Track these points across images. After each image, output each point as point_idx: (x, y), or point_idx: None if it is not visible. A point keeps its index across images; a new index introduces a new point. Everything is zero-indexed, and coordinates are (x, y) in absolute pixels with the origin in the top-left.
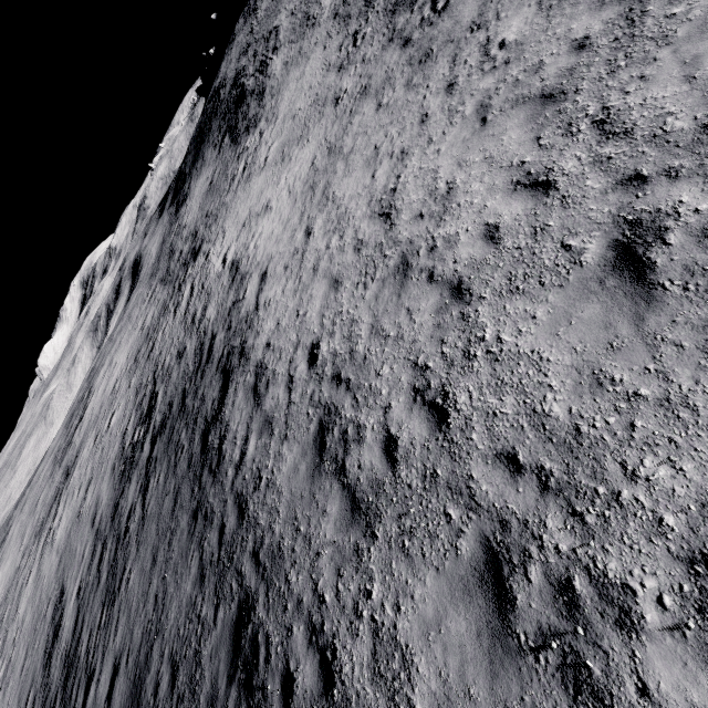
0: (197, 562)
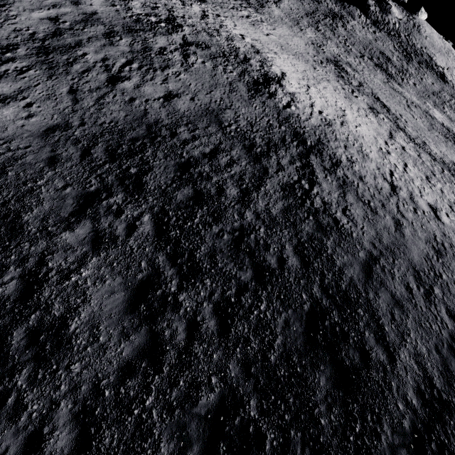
0: (261, 110)
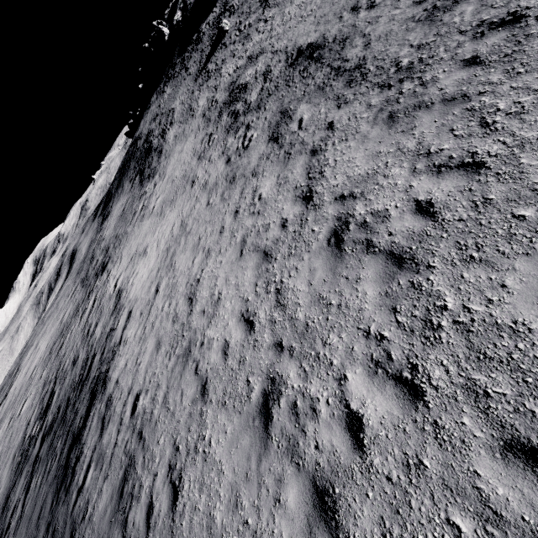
0: None
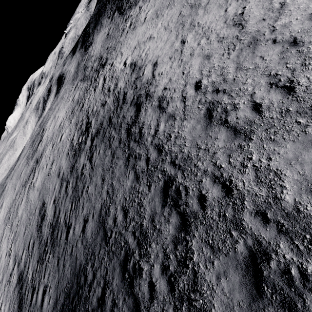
0: (133, 174)
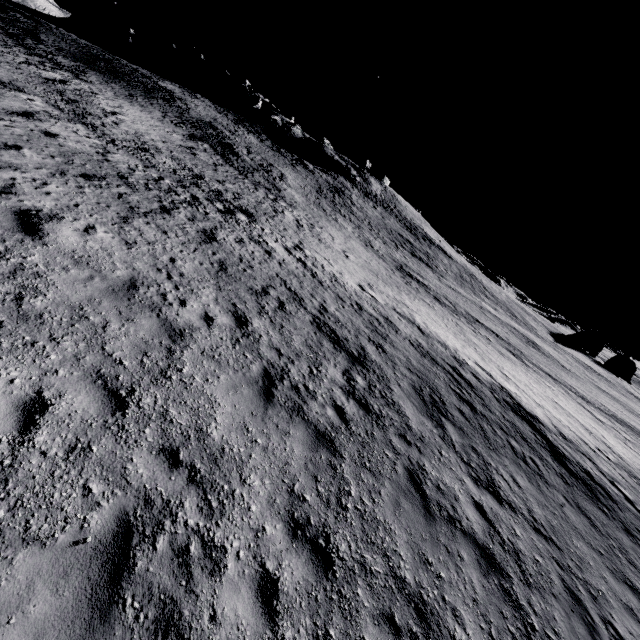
0: None
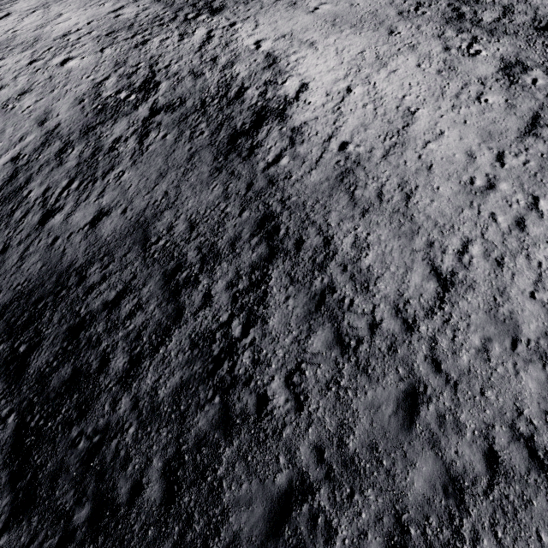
0: (221, 190)
